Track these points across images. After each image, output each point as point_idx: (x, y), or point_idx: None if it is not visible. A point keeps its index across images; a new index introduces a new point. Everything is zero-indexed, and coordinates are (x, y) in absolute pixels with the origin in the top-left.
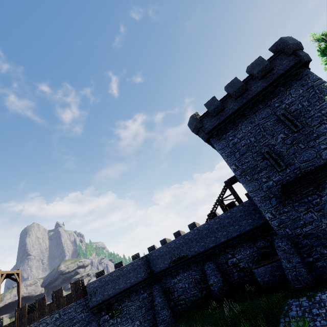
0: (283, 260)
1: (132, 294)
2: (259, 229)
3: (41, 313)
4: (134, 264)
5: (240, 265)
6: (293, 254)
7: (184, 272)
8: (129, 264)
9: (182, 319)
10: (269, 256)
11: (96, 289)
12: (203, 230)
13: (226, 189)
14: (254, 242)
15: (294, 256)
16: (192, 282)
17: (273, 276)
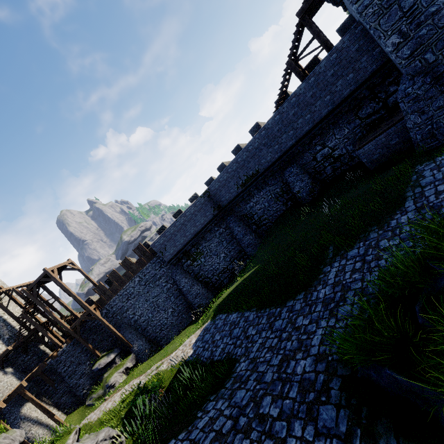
0: (411, 116)
1: (206, 235)
2: (366, 85)
3: (121, 283)
4: (195, 207)
5: (334, 155)
6: (432, 98)
7: (260, 191)
8: (188, 209)
9: (270, 237)
10: (379, 125)
11: (164, 245)
12: (274, 126)
13: (301, 33)
14: (357, 113)
15: (432, 101)
16: (273, 198)
17: (387, 148)
